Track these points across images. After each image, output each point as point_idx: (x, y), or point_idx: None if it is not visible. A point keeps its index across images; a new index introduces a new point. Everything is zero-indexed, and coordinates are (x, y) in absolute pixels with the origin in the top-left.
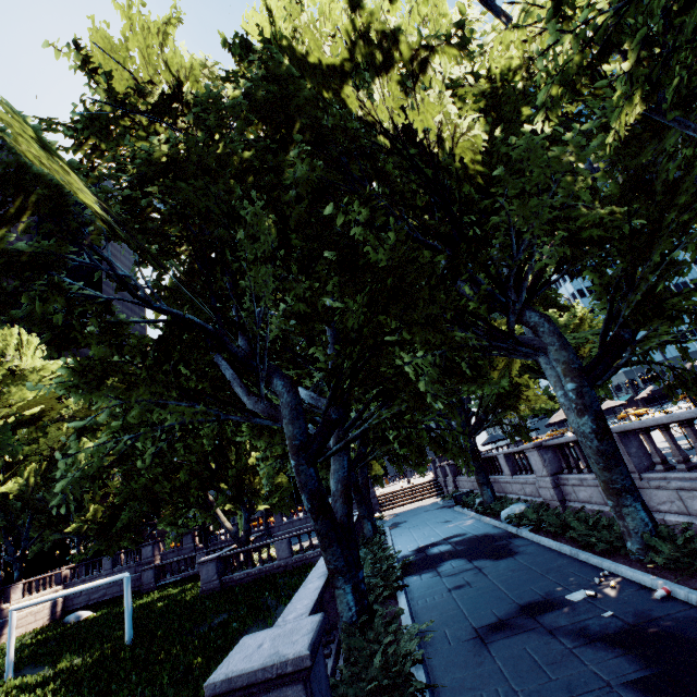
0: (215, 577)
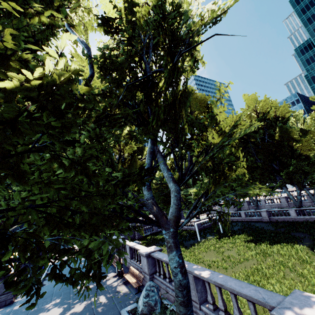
0: (200, 225)
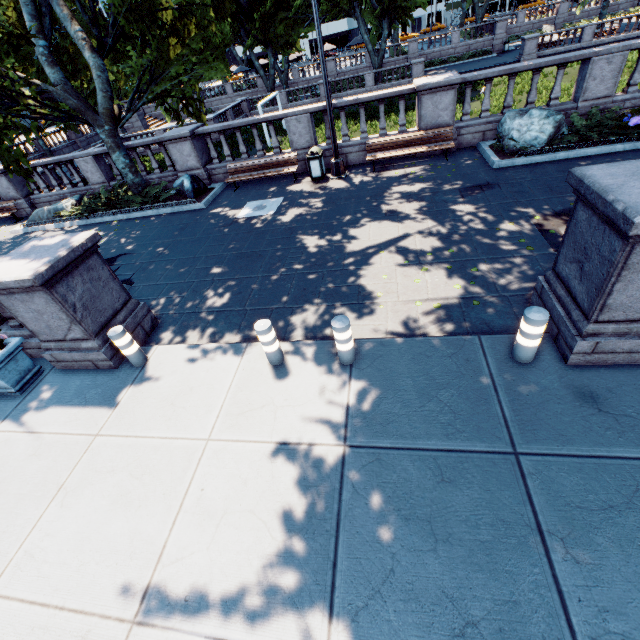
0: None
